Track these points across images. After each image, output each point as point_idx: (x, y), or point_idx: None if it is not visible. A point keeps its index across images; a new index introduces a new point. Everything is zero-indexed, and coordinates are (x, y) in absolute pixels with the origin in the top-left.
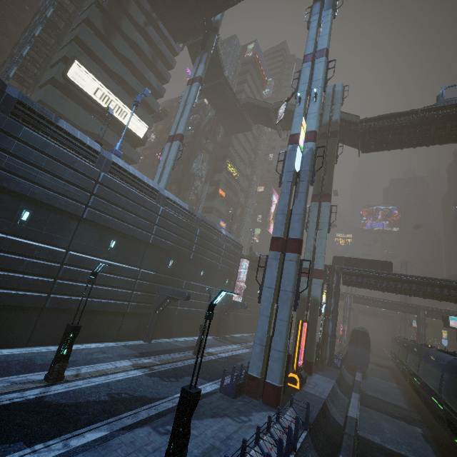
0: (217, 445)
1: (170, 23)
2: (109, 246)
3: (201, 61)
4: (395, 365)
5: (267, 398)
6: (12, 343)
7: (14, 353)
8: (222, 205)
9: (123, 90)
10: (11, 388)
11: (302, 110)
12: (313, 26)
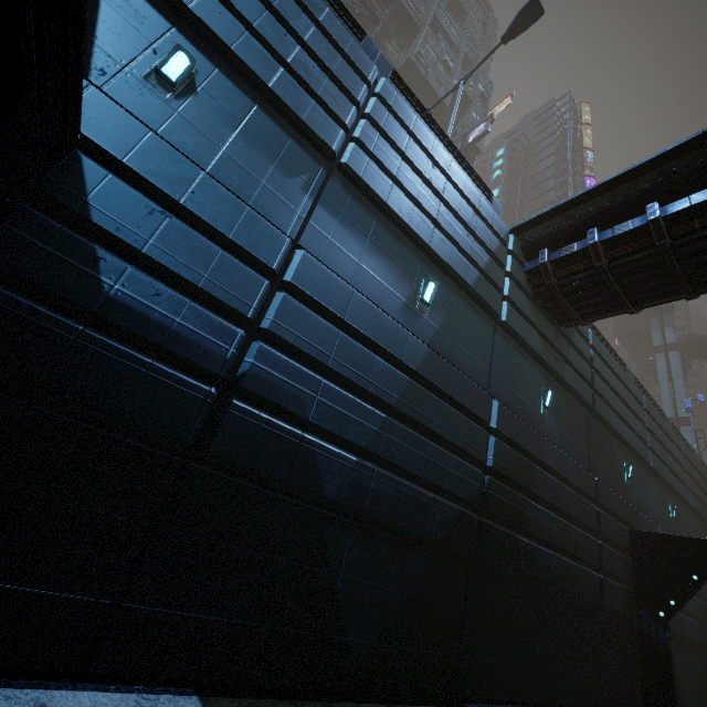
0: None
1: None
2: None
3: (664, 323)
4: None
5: None
6: None
7: None
8: None
9: None
10: None
11: None
12: None
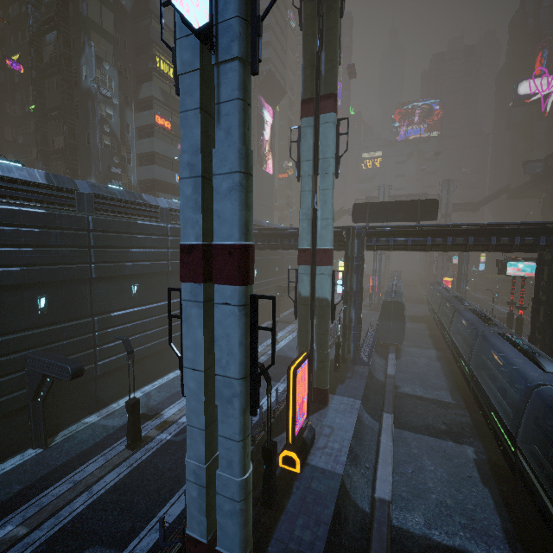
0: None
1: None
2: None
3: None
4: (433, 318)
5: None
6: None
7: None
8: (170, 145)
9: None
10: None
11: None
12: None
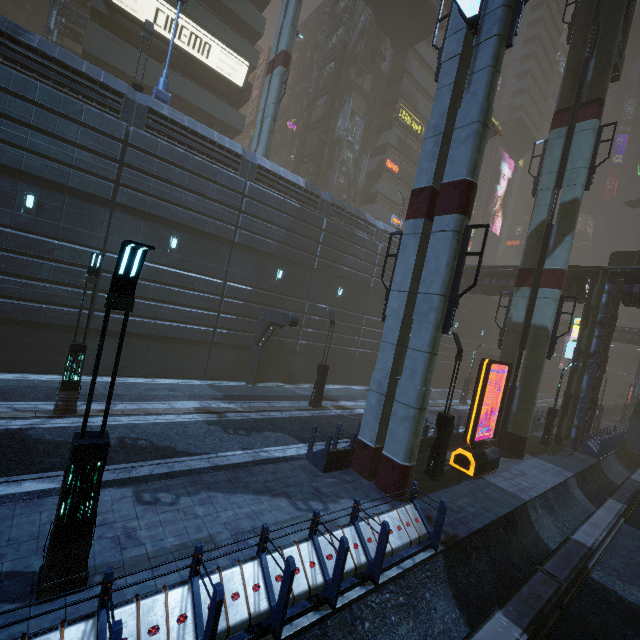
0: (221, 538)
1: None
2: (168, 247)
3: None
4: None
5: (382, 480)
6: (59, 368)
7: (56, 379)
8: (393, 188)
9: (204, 7)
10: (2, 415)
11: None
12: None
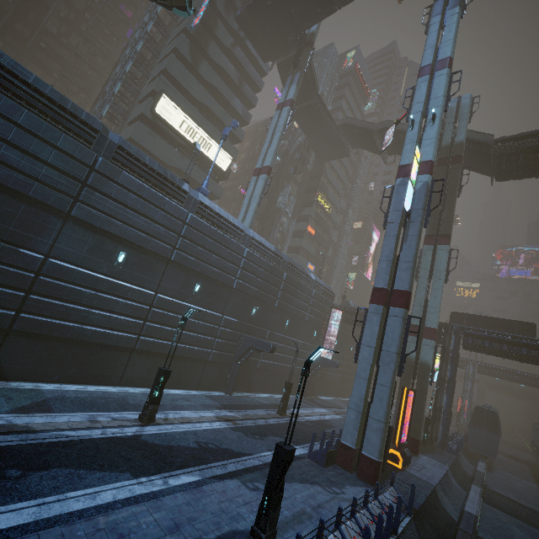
0: (308, 511)
1: (259, 42)
2: (194, 290)
3: (293, 81)
4: (537, 460)
5: (362, 472)
6: (107, 380)
7: (109, 390)
8: (311, 244)
9: (208, 120)
10: (113, 423)
11: (415, 135)
12: (433, 31)
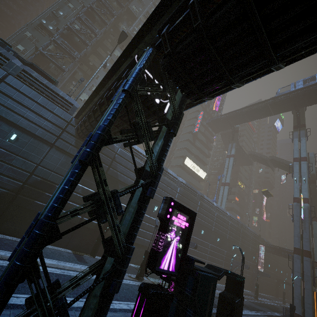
0: None
1: (214, 129)
2: (217, 241)
3: (232, 146)
4: None
5: None
6: None
7: None
8: (237, 206)
9: (196, 159)
10: None
11: (298, 186)
12: (296, 143)
